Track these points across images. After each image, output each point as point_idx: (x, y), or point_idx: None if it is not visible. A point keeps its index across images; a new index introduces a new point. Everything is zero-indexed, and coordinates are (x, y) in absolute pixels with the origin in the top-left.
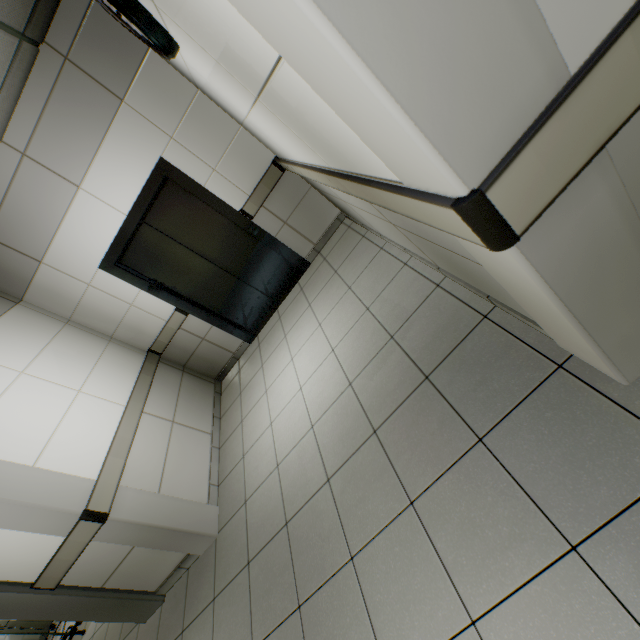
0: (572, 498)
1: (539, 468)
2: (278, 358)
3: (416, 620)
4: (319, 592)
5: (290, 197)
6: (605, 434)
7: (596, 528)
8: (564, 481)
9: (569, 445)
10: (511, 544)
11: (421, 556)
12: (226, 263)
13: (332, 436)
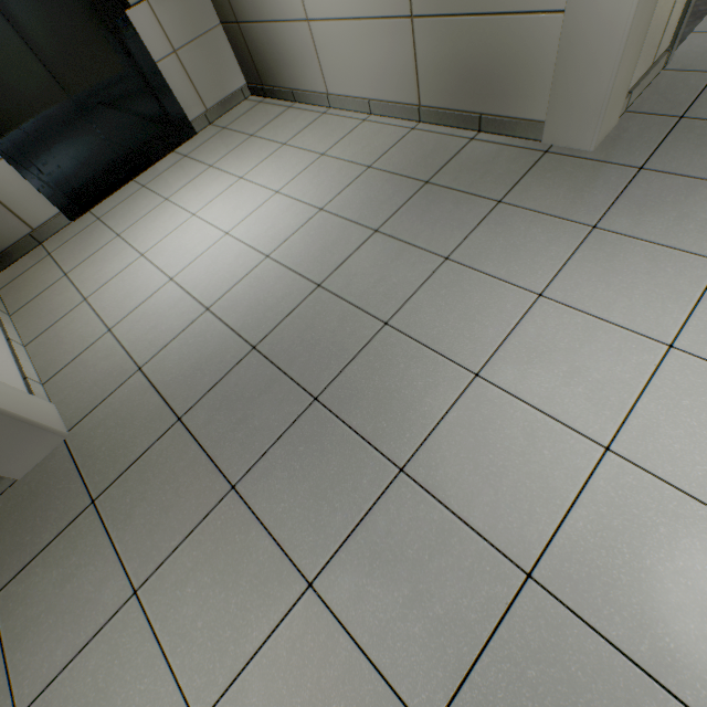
0: (583, 207)
1: (554, 201)
2: (159, 220)
3: (486, 322)
4: (347, 370)
5: (190, 18)
6: (590, 174)
7: (603, 214)
8: (574, 201)
9: (570, 185)
10: (551, 243)
11: (473, 284)
12: (55, 59)
13: (310, 253)
